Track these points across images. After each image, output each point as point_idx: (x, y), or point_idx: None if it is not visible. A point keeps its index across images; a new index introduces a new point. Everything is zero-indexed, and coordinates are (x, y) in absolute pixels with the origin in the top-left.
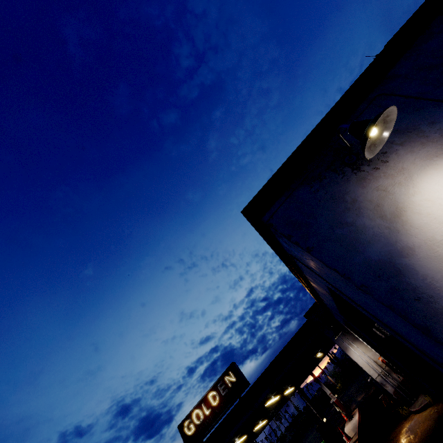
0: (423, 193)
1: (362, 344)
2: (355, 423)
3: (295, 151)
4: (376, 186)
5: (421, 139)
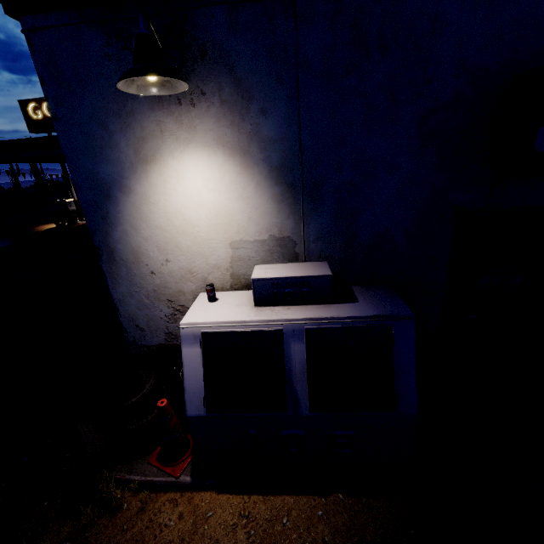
0: (181, 164)
1: None
2: None
3: None
4: (161, 120)
5: (238, 117)
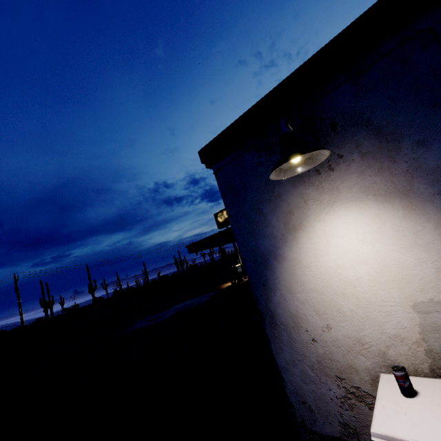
0: (328, 224)
1: None
2: None
3: (264, 98)
4: (303, 193)
5: (386, 162)
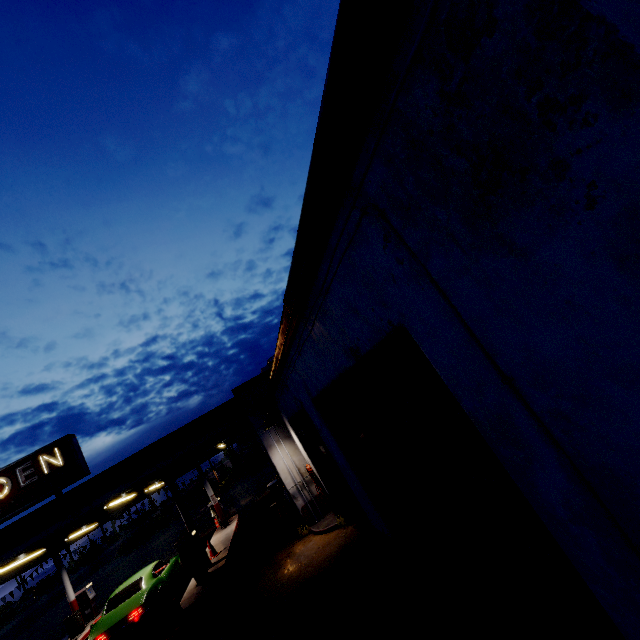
0: None
1: (293, 444)
2: (230, 533)
3: None
4: None
5: None
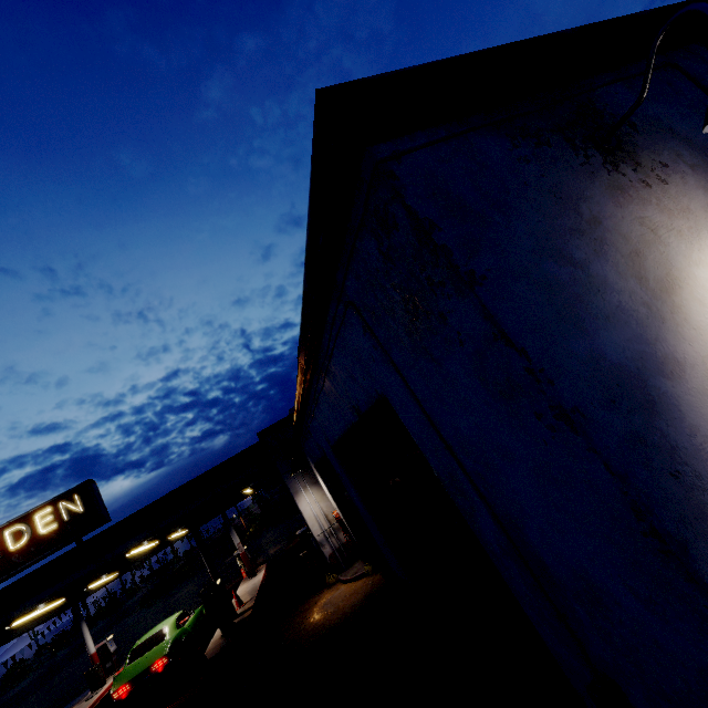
0: None
1: (320, 490)
2: (257, 583)
3: (508, 46)
4: (642, 216)
5: None
